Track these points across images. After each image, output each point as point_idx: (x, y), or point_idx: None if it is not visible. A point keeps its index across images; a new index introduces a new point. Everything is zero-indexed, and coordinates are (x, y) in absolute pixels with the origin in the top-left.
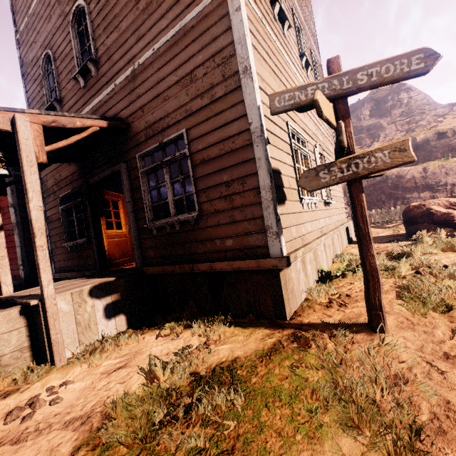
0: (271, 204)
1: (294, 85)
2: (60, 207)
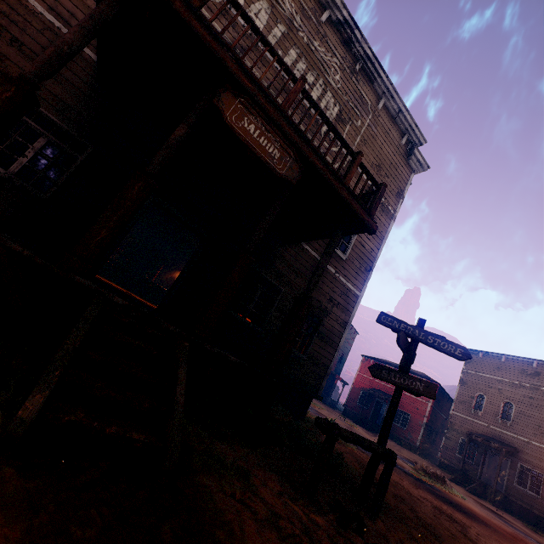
0: None
1: None
2: (460, 440)
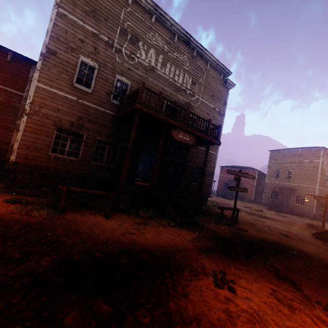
0: (315, 208)
1: (325, 192)
2: (271, 192)
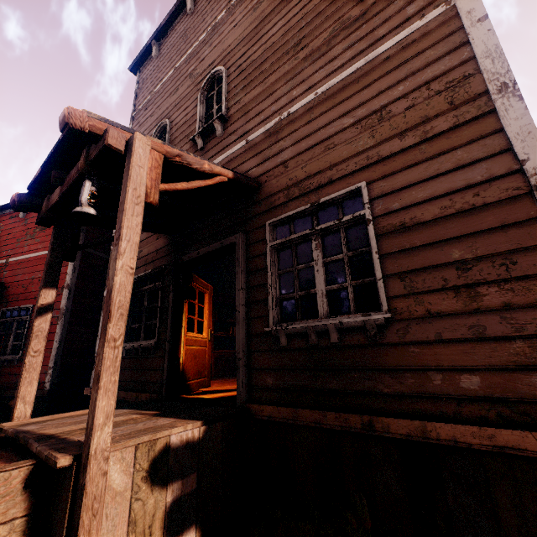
0: None
1: None
2: None
